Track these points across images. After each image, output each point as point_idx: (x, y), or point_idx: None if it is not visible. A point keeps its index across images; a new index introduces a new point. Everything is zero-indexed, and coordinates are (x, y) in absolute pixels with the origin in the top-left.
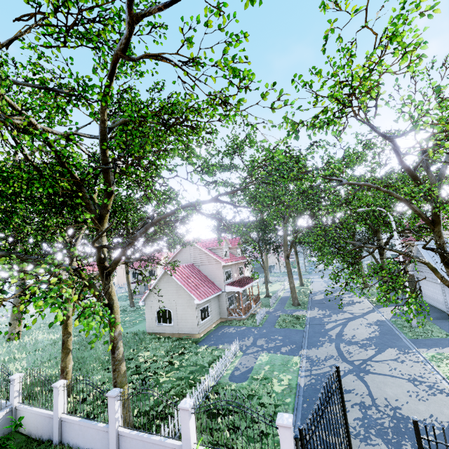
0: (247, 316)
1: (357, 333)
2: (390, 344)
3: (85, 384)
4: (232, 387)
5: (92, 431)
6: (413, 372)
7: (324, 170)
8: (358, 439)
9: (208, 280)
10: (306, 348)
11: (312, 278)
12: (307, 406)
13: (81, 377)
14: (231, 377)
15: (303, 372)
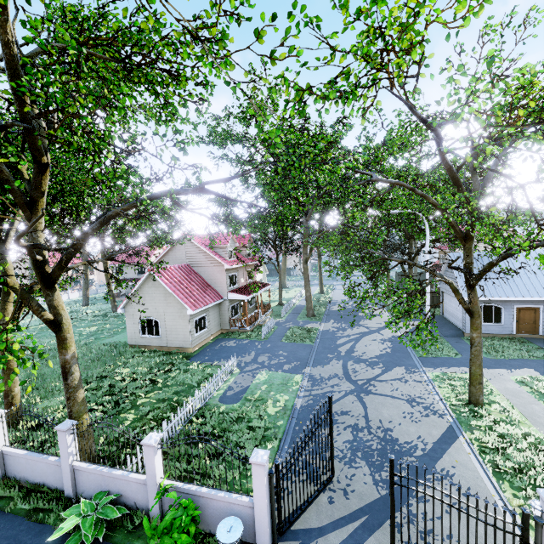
0: (252, 328)
1: (368, 350)
2: (398, 363)
3: (42, 408)
4: (221, 409)
5: (42, 465)
6: (414, 393)
7: (346, 162)
8: (343, 462)
9: (206, 285)
10: (312, 365)
11: (335, 284)
12: (299, 429)
13: (38, 398)
14: (222, 398)
15: (302, 393)
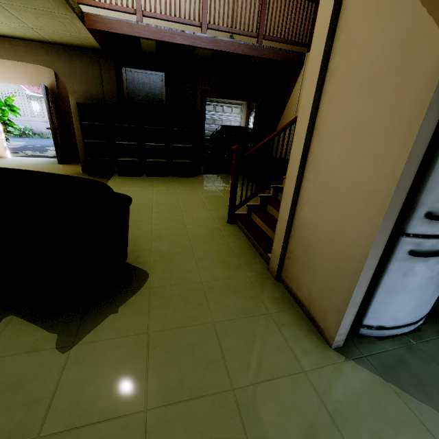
0: None
1: None
2: None
3: None
4: None
5: None
6: None
7: None
8: None
9: None
10: None
11: None
12: None
13: None
14: None
15: None
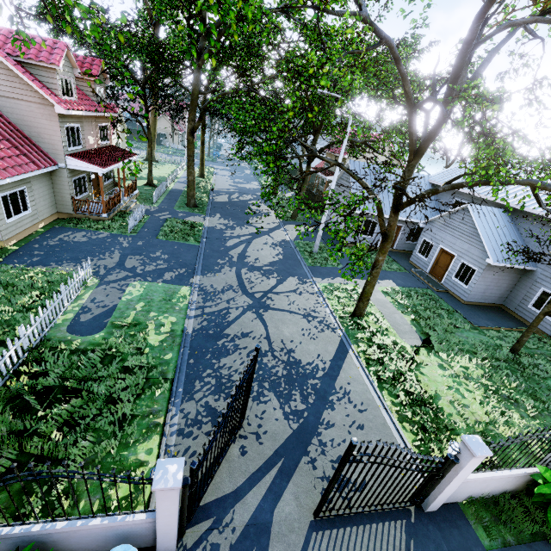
0: (111, 215)
1: (261, 256)
2: (292, 272)
3: None
4: (74, 345)
5: None
6: (309, 307)
7: None
8: (251, 398)
9: (20, 136)
10: (200, 274)
11: (216, 168)
12: (195, 362)
13: None
14: (74, 327)
15: (193, 311)
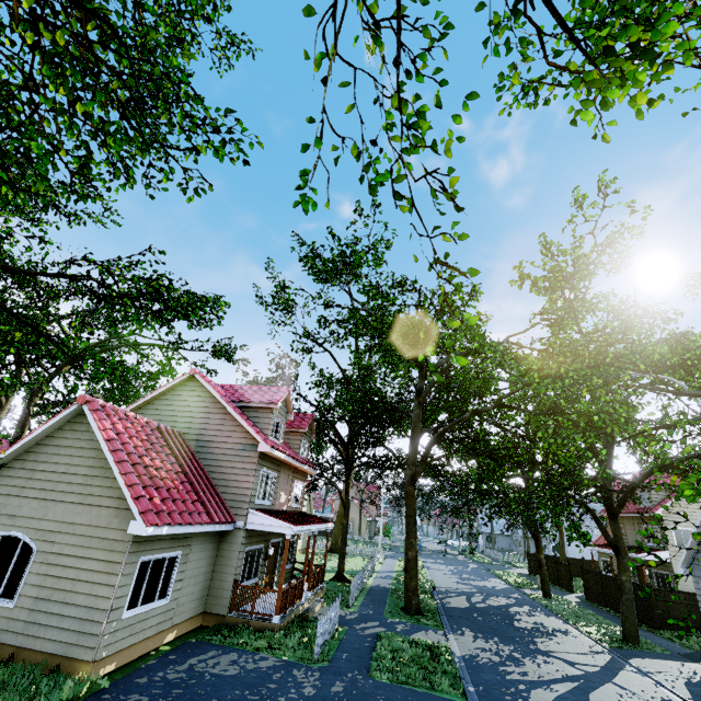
0: (285, 621)
1: None
2: None
3: None
4: None
5: None
6: None
7: None
8: None
9: (206, 482)
10: None
11: (424, 560)
12: None
13: None
14: None
15: None
